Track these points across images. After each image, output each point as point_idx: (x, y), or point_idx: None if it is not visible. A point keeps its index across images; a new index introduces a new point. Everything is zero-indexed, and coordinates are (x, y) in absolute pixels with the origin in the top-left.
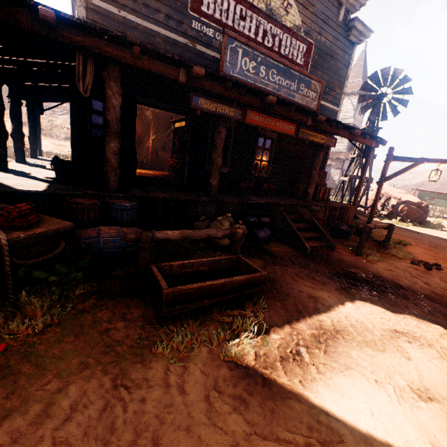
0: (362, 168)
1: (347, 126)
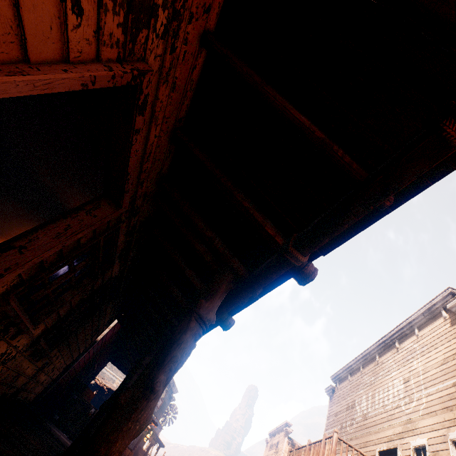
0: (155, 454)
1: (161, 440)
